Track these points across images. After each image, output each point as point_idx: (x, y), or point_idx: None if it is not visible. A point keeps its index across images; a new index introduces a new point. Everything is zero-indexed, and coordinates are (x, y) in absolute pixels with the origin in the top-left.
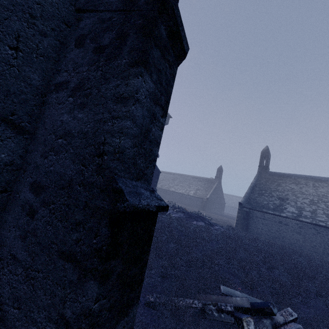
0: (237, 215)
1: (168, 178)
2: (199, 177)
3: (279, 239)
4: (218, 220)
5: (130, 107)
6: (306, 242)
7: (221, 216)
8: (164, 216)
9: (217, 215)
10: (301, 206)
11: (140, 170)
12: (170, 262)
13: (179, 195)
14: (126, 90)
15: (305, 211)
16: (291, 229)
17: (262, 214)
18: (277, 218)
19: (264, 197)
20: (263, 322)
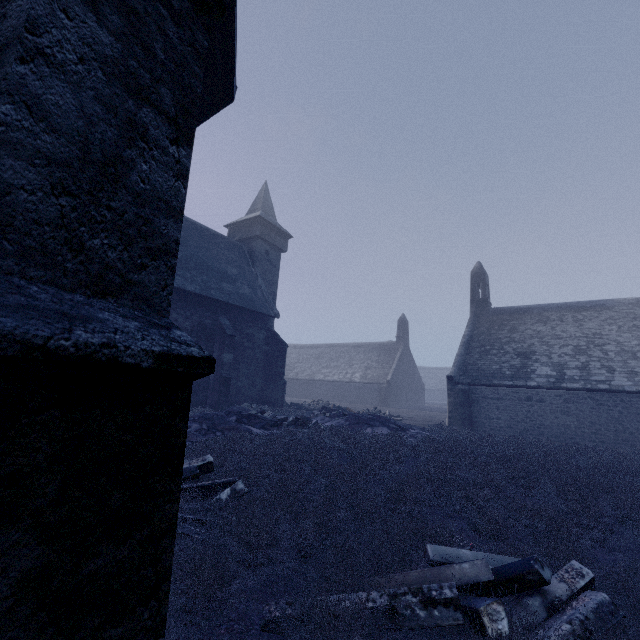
0: (449, 400)
1: (308, 357)
2: (366, 343)
3: (534, 431)
4: (415, 418)
5: (9, 67)
6: (582, 426)
7: (421, 410)
8: (306, 430)
9: (413, 410)
10: (560, 361)
11: (108, 268)
12: (318, 519)
13: (333, 385)
14: (1, 29)
15: (568, 369)
16: (551, 407)
17: (494, 389)
18: (522, 392)
19: (492, 357)
20: (526, 605)
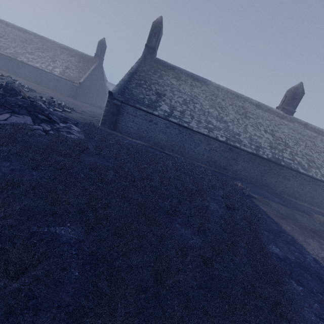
0: (105, 108)
1: (14, 37)
2: (71, 48)
3: (146, 138)
4: (85, 113)
5: None
6: (168, 141)
7: (98, 108)
8: None
9: (92, 107)
10: (174, 105)
11: None
12: None
13: (35, 70)
14: None
15: (176, 111)
16: (159, 128)
17: (135, 110)
18: (149, 116)
19: (142, 90)
20: None
